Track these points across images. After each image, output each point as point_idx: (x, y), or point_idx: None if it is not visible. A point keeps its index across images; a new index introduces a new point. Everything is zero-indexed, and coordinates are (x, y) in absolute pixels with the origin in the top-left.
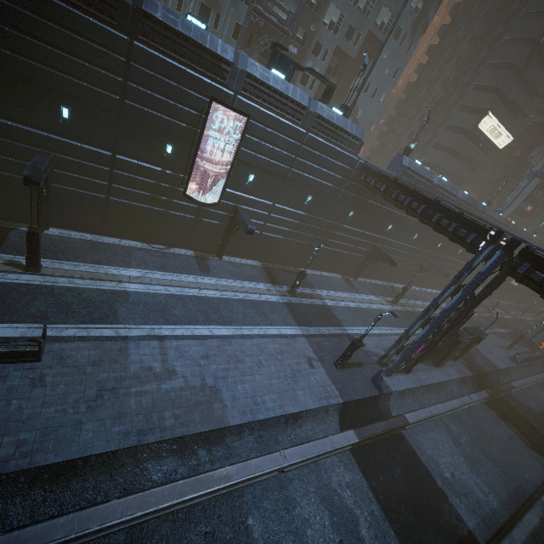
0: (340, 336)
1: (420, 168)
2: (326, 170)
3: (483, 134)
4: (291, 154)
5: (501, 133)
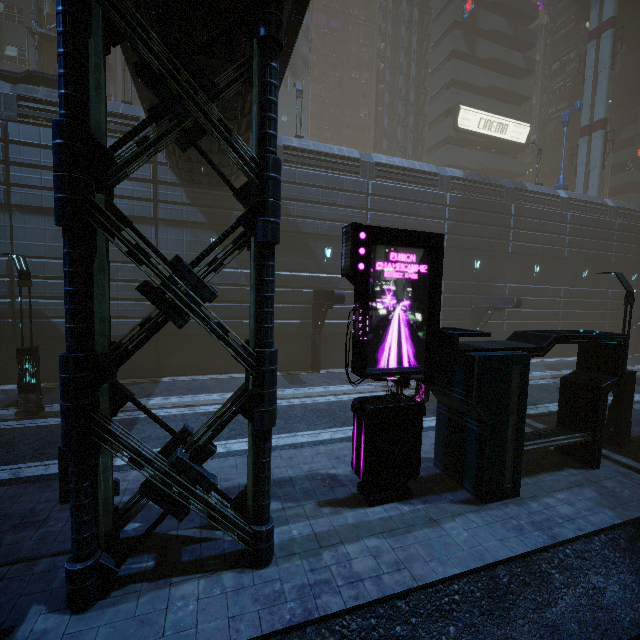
0: (48, 478)
1: (317, 145)
2: None
3: (476, 133)
4: None
5: (505, 124)
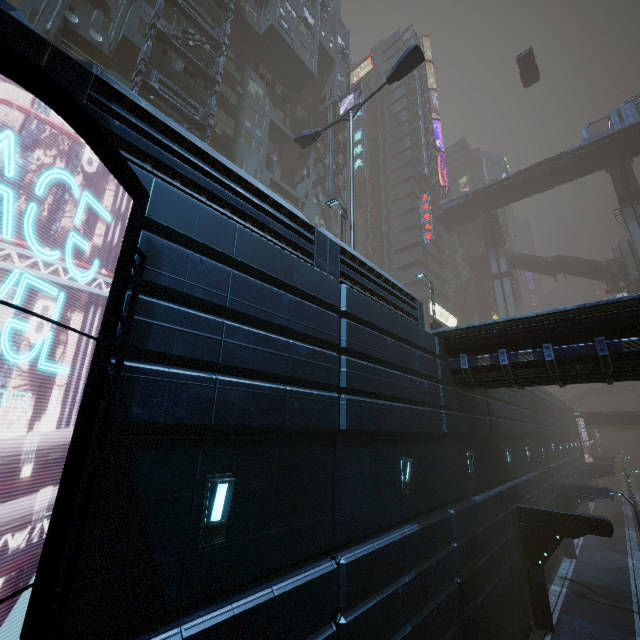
0: None
1: None
2: (404, 373)
3: (437, 320)
4: (323, 348)
5: (448, 316)
